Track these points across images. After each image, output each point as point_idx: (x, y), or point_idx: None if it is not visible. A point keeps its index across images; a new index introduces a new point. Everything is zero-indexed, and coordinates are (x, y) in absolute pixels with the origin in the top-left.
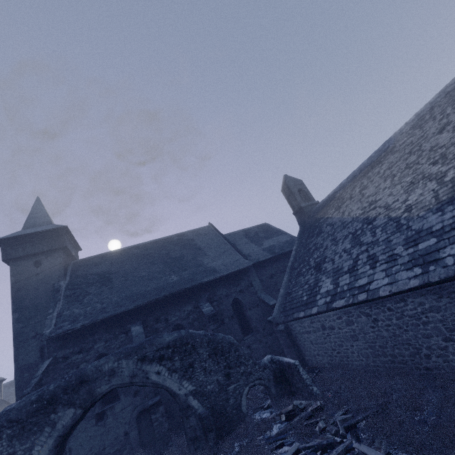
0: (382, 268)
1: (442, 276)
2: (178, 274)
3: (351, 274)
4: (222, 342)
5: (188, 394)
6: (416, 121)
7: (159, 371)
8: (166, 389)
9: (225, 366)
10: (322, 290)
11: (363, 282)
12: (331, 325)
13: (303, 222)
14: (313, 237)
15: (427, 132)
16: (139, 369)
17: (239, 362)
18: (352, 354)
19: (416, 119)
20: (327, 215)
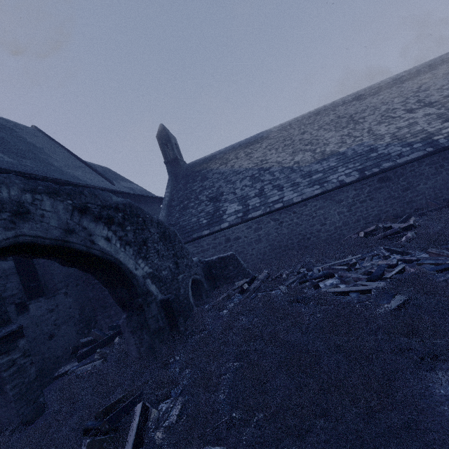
0: (289, 190)
1: (333, 186)
2: (12, 157)
3: (261, 197)
4: (168, 228)
5: (145, 277)
6: (281, 128)
7: (109, 237)
8: (119, 265)
9: (174, 254)
10: (229, 211)
11: (275, 199)
12: (238, 236)
13: (175, 173)
14: (195, 182)
15: (293, 133)
16: (78, 223)
17: (183, 254)
18: (251, 256)
19: (281, 127)
20: (210, 168)
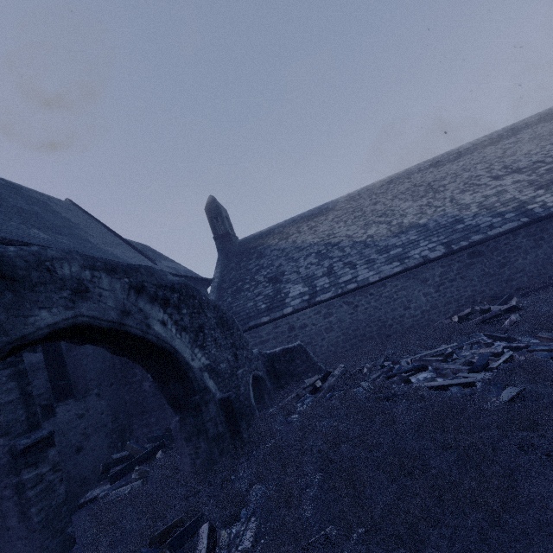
0: (363, 267)
1: (416, 263)
2: (48, 233)
3: (330, 276)
4: (226, 313)
5: (203, 370)
6: (349, 198)
7: (164, 321)
8: (175, 355)
9: (232, 344)
10: (292, 294)
11: (348, 278)
12: (304, 323)
13: (226, 250)
14: (250, 260)
15: (363, 204)
16: (134, 304)
17: (242, 344)
18: (321, 348)
19: (349, 197)
20: (268, 243)
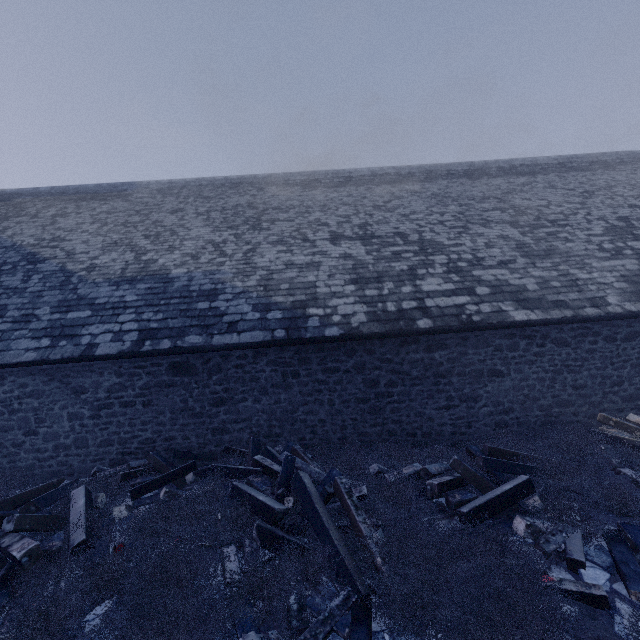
0: (1, 328)
1: (67, 354)
2: None
3: None
4: None
5: None
6: (166, 188)
7: None
8: None
9: None
10: None
11: None
12: None
13: None
14: None
15: (165, 205)
16: None
17: None
18: None
19: (168, 185)
20: None
